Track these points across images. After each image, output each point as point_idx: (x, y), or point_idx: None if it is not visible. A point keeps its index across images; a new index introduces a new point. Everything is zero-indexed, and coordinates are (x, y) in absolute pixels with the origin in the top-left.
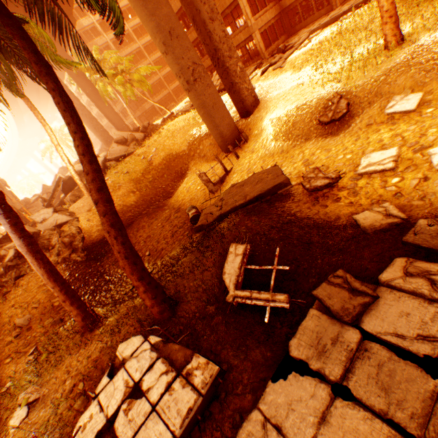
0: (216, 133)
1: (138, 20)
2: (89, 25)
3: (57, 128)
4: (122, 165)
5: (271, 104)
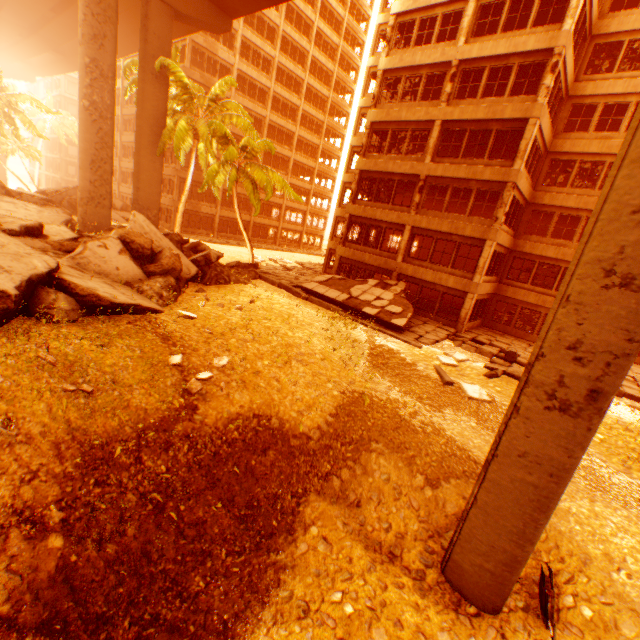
0: (506, 545)
1: (285, 123)
2: (226, 61)
3: (12, 88)
4: (93, 345)
5: (615, 536)
